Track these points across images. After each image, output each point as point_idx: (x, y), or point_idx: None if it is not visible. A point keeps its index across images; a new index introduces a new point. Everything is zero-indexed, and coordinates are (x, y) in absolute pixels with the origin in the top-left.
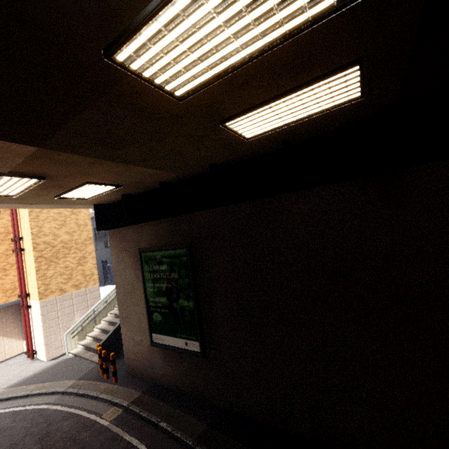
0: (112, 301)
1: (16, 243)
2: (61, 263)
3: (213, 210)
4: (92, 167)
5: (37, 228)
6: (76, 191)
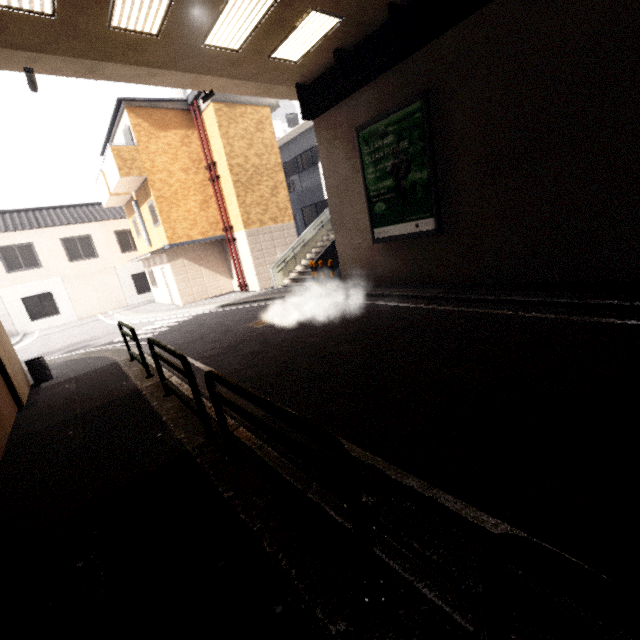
0: (309, 242)
1: (210, 171)
2: (256, 191)
3: (464, 23)
4: None
5: (228, 147)
6: (294, 36)
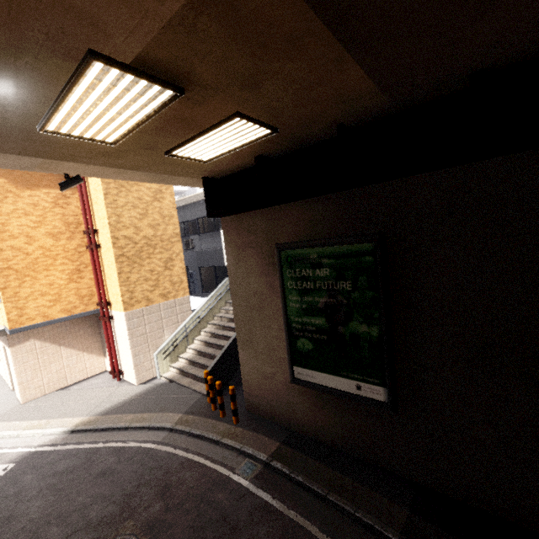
0: (205, 316)
1: (89, 237)
2: (145, 265)
3: (446, 171)
4: (282, 56)
5: (115, 217)
6: (206, 138)
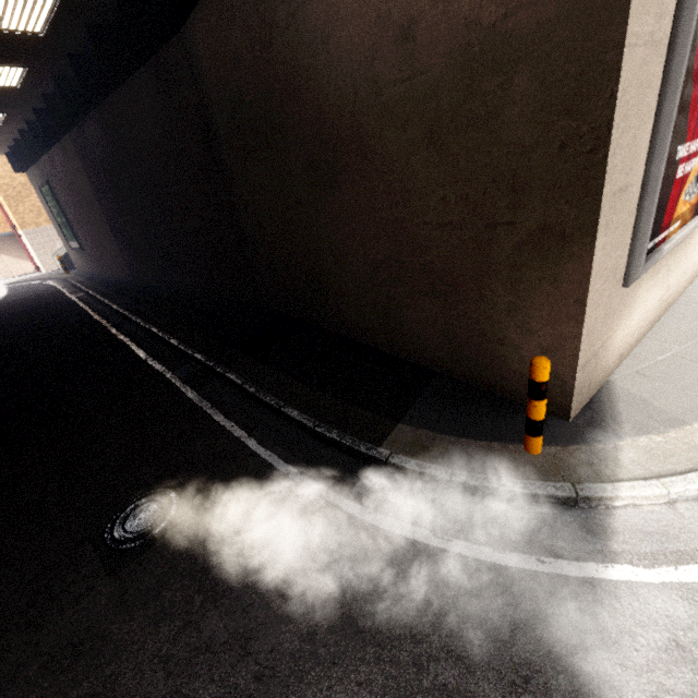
0: None
1: None
2: (27, 202)
3: (42, 159)
4: None
5: None
6: None
